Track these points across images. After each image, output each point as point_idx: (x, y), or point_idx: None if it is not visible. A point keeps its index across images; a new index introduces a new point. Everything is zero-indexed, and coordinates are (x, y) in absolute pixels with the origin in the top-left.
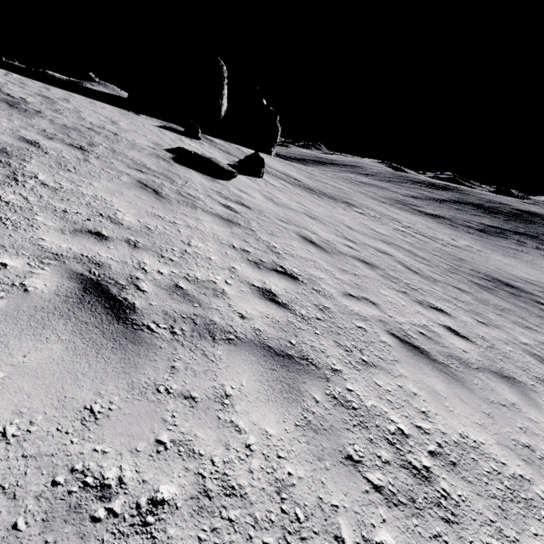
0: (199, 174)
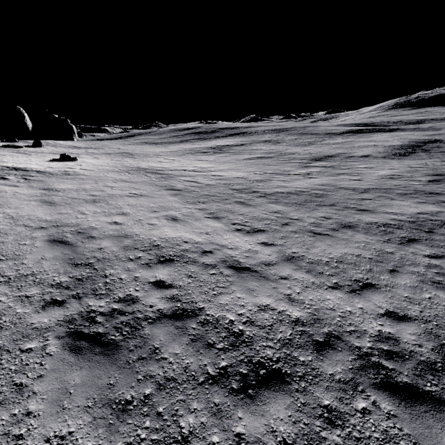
0: (9, 148)
